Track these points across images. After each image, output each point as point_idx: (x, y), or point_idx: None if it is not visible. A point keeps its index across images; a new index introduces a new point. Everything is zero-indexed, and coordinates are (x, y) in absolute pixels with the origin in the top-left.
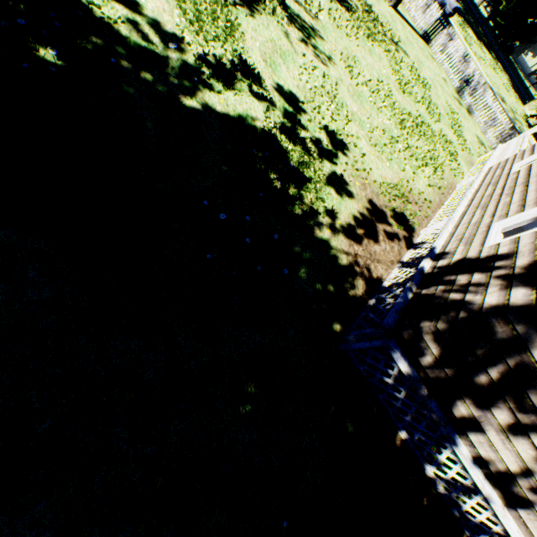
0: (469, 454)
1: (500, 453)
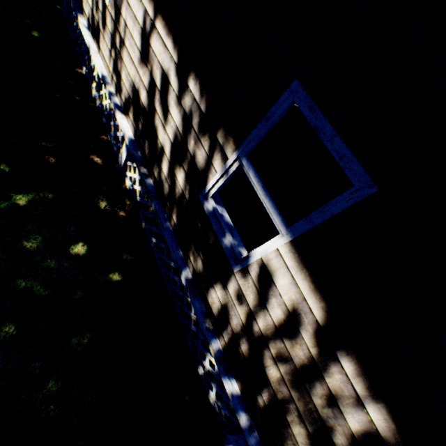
0: (87, 26)
1: (89, 0)
